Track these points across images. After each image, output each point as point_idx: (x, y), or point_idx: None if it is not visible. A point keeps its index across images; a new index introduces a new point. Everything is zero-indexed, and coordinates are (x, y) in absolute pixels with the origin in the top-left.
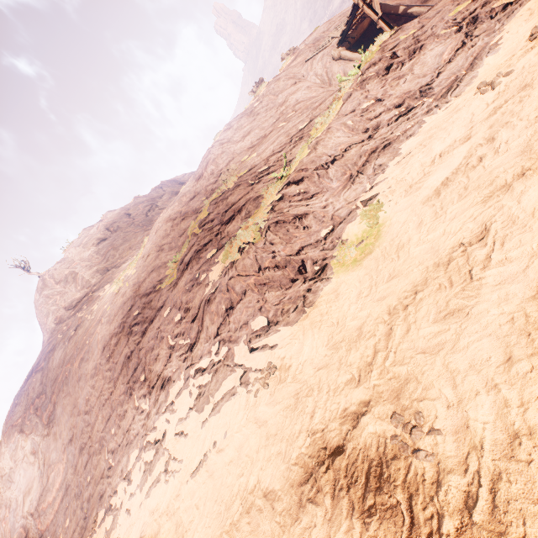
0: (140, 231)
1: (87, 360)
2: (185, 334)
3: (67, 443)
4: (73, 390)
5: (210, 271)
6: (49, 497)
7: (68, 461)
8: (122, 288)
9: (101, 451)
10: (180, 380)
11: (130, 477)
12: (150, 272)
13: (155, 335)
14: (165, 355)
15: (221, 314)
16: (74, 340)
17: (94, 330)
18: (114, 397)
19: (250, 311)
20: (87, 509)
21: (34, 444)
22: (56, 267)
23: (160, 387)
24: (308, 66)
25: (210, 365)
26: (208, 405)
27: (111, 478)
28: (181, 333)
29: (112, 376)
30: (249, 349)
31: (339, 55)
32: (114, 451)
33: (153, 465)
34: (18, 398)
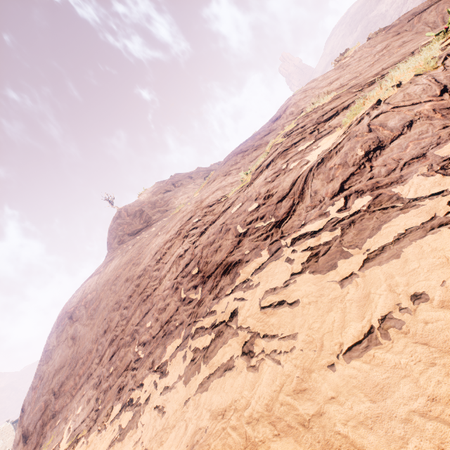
0: (198, 187)
1: (138, 264)
2: (265, 216)
3: (101, 334)
4: (119, 289)
5: (307, 156)
6: (72, 381)
7: (97, 351)
8: (183, 207)
9: (130, 343)
10: (260, 256)
11: (165, 369)
12: (214, 191)
13: (217, 230)
14: (230, 243)
15: (353, 163)
16: (130, 251)
17: (149, 242)
18: (157, 292)
19: (425, 141)
20: (102, 401)
21: (75, 330)
22: (131, 205)
23: (222, 273)
24: (414, 21)
25: (330, 223)
26: (350, 258)
27: (137, 370)
28: (259, 217)
29: (158, 274)
30: (449, 174)
31: None
32: (146, 343)
33: (211, 350)
34: (77, 292)
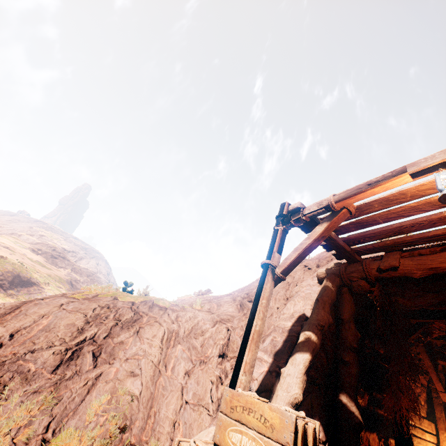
0: None
1: None
2: None
3: None
4: None
5: None
6: None
7: None
8: None
9: None
10: None
11: None
12: None
13: None
14: None
15: None
16: None
17: None
18: None
19: None
20: None
21: None
22: None
23: None
24: None
25: None
26: None
27: None
28: None
29: None
30: None
31: (322, 275)
32: None
33: None
34: None
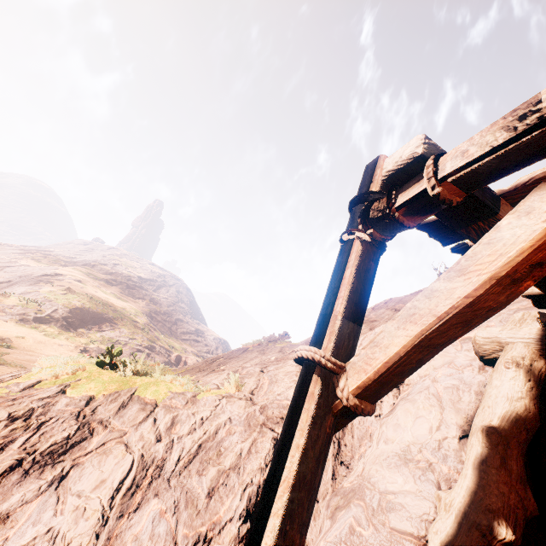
0: None
1: None
2: None
3: None
4: None
5: None
6: None
7: None
8: None
9: None
10: None
11: None
12: None
13: None
14: None
15: None
16: None
17: None
18: None
19: None
20: None
21: None
22: None
23: None
24: None
25: None
26: None
27: None
28: None
29: None
30: None
31: (488, 344)
32: None
33: None
34: None
